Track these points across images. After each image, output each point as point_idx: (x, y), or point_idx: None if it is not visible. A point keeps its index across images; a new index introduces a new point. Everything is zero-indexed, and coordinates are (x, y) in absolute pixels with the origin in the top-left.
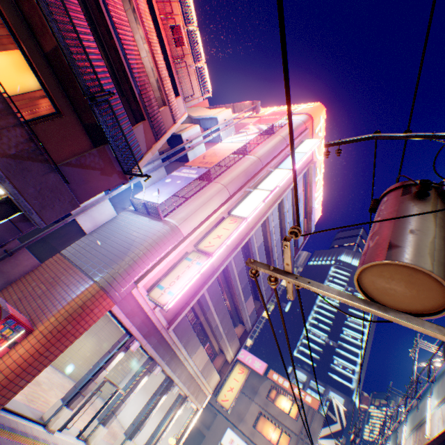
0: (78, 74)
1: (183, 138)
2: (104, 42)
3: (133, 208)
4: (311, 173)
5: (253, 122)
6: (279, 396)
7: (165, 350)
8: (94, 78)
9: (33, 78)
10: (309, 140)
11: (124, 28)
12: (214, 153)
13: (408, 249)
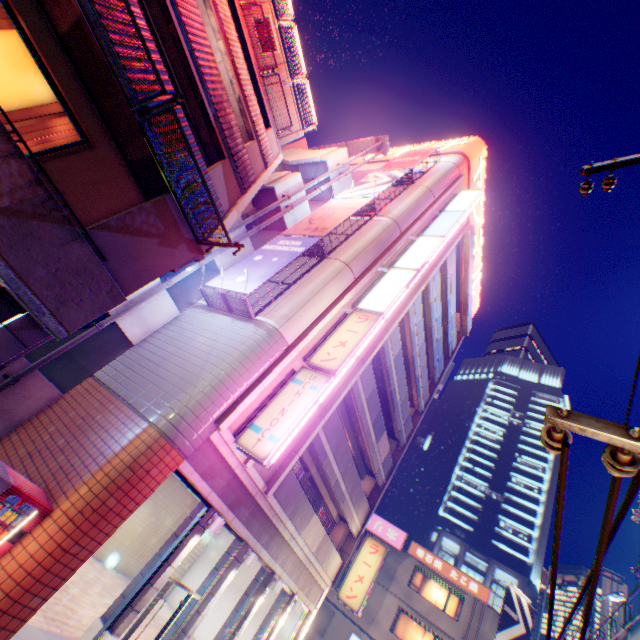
0: (117, 67)
1: (278, 192)
2: (157, 32)
3: (204, 302)
4: (466, 243)
5: (377, 168)
6: (427, 583)
7: (262, 525)
8: (147, 68)
9: (40, 82)
10: (465, 193)
11: (188, 7)
12: (325, 214)
13: None
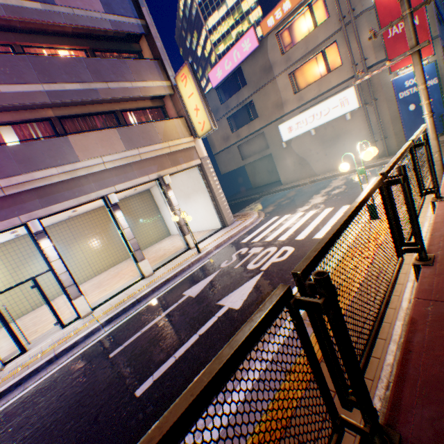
0: None
1: None
2: None
3: None
4: None
5: None
6: (294, 32)
7: (12, 206)
8: None
9: None
10: None
11: None
12: None
13: None
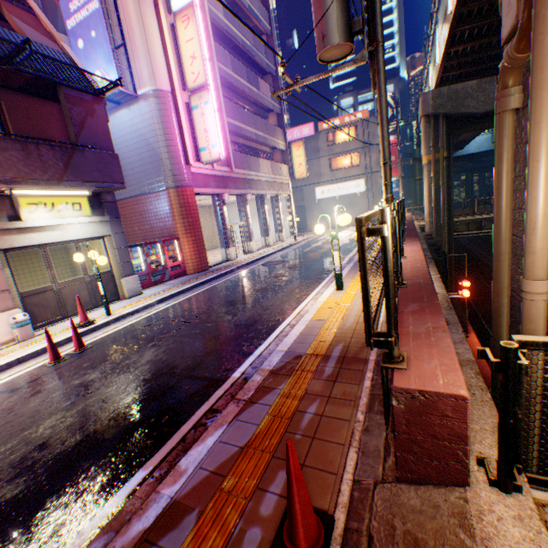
0: None
1: None
2: None
3: None
4: None
5: None
6: (336, 137)
7: (242, 184)
8: (4, 45)
9: None
10: None
11: None
12: None
13: (329, 36)
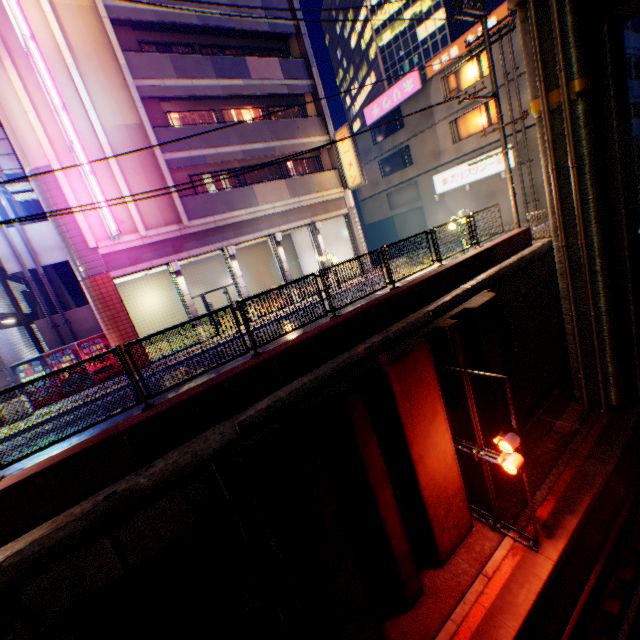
0: None
1: None
2: None
3: None
4: None
5: None
6: (459, 79)
7: (219, 235)
8: None
9: None
10: None
11: None
12: None
13: None
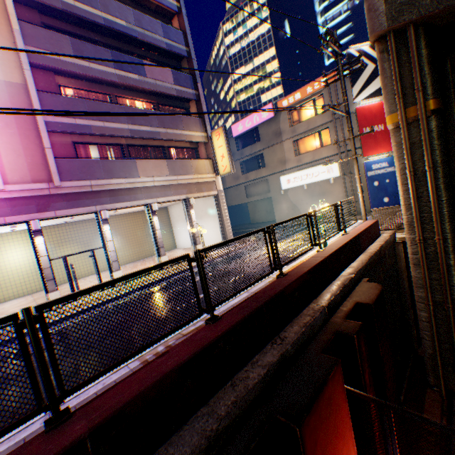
0: None
1: None
2: None
3: None
4: None
5: None
6: (300, 114)
7: (94, 198)
8: None
9: None
10: None
11: None
12: None
13: None
